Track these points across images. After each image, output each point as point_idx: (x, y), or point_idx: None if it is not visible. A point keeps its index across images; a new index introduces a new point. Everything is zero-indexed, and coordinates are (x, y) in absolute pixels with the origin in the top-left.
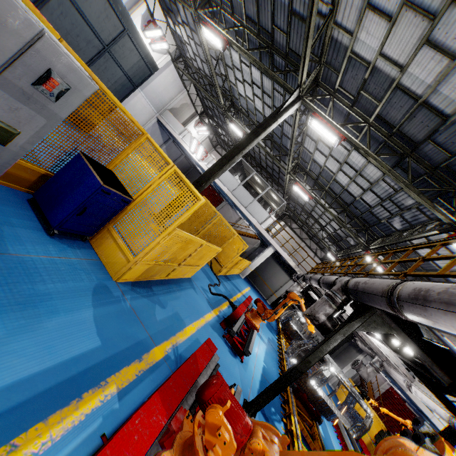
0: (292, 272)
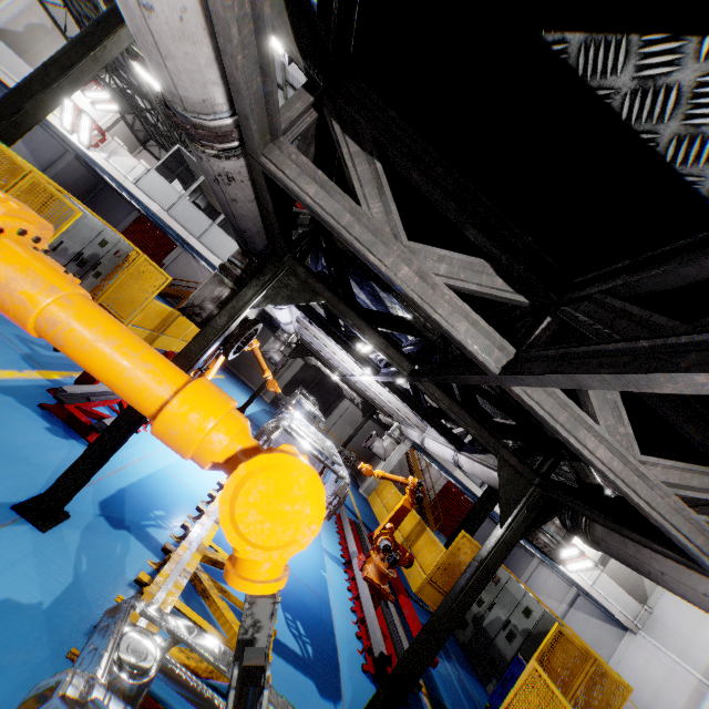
0: None
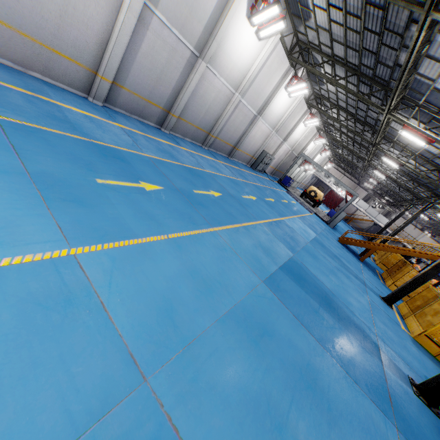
0: (402, 244)
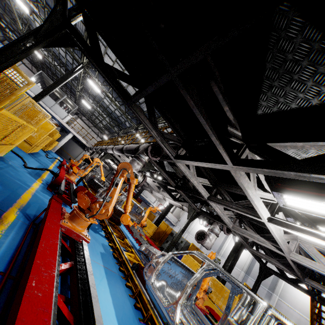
0: (85, 147)
